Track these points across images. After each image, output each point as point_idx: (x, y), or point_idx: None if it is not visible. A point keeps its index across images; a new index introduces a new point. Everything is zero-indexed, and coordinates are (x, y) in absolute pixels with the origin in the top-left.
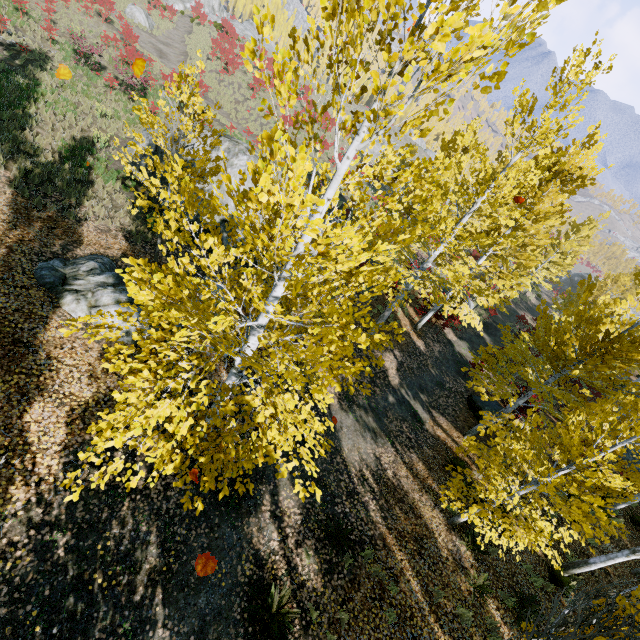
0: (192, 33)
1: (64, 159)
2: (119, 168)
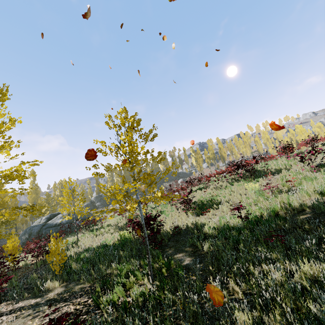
0: None
1: None
2: None
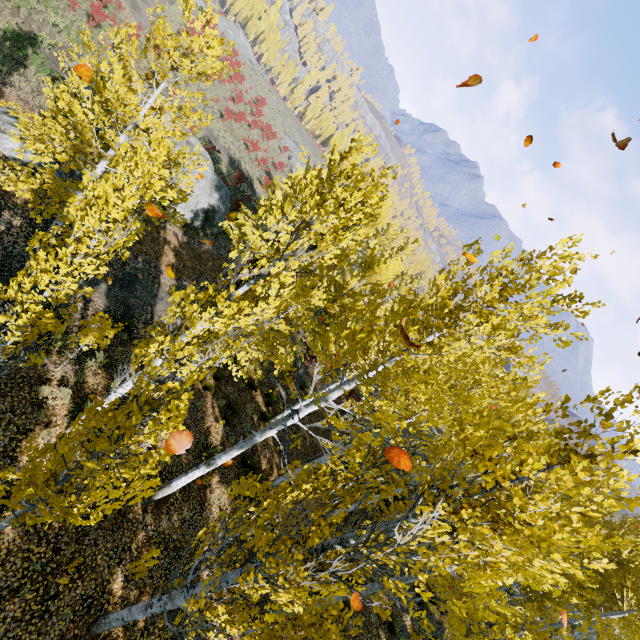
0: (174, 5)
1: (7, 38)
2: (54, 69)
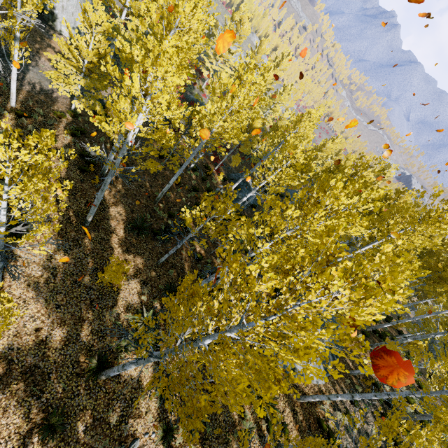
0: None
1: None
2: None
